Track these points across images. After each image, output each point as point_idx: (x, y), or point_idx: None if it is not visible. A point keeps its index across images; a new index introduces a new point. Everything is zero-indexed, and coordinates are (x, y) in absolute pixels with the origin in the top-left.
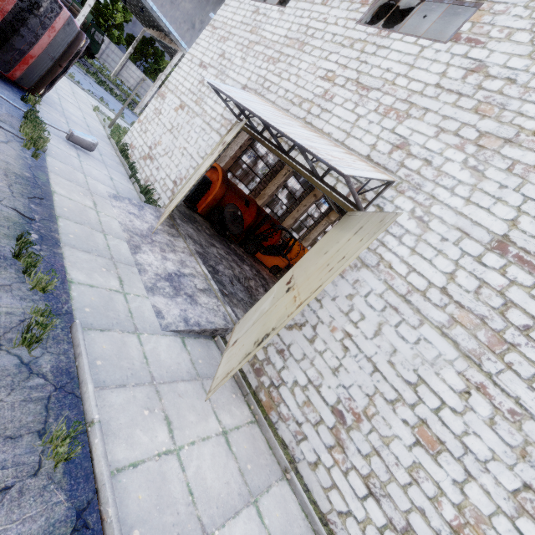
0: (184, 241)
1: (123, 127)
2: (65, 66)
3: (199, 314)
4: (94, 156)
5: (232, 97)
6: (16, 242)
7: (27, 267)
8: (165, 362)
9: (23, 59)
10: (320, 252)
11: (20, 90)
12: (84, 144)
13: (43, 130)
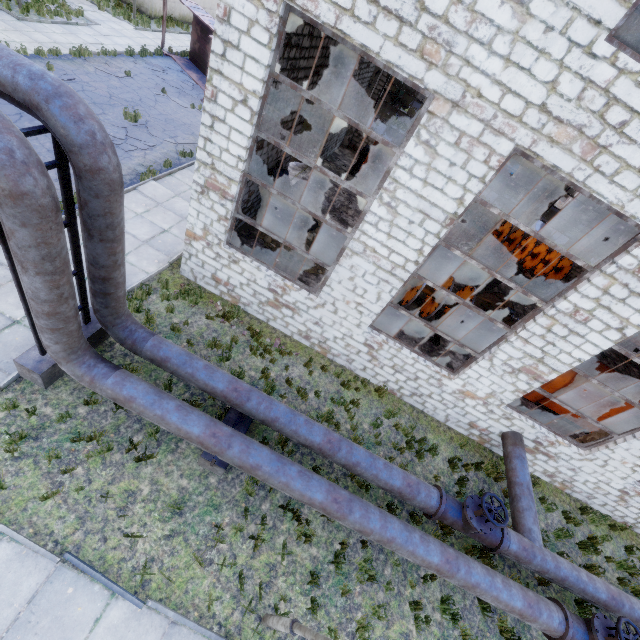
0: (299, 172)
1: None
2: None
3: None
4: None
5: None
6: None
7: None
8: None
9: None
10: None
11: None
12: None
13: None
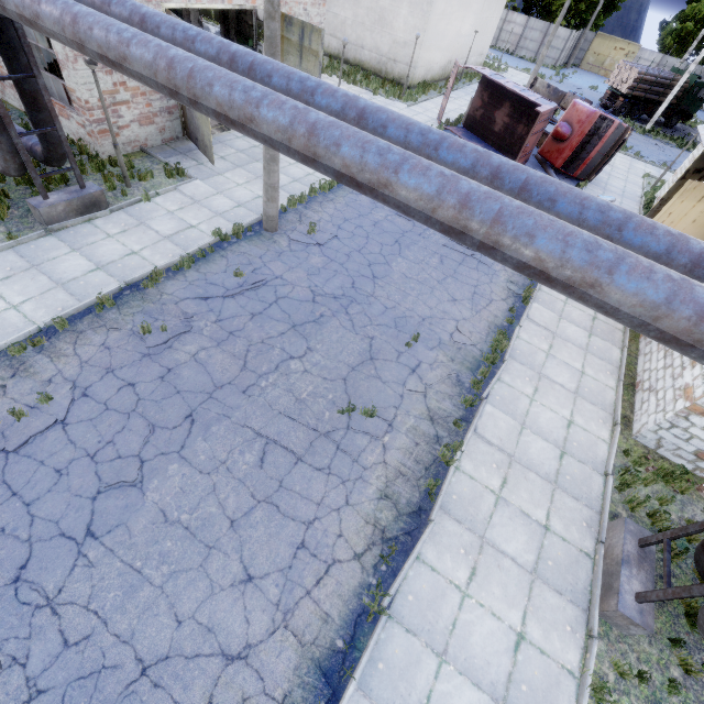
0: None
1: None
2: (611, 155)
3: None
4: None
5: (701, 135)
6: None
7: None
8: None
9: (583, 163)
10: (702, 224)
11: (578, 181)
12: None
13: None
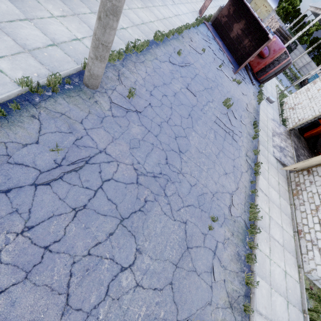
0: (291, 141)
1: (285, 94)
2: (277, 74)
3: (285, 160)
4: (271, 105)
5: None
6: (254, 122)
7: (255, 127)
8: (271, 160)
9: (266, 74)
10: None
11: (258, 82)
12: (270, 101)
13: (263, 97)
